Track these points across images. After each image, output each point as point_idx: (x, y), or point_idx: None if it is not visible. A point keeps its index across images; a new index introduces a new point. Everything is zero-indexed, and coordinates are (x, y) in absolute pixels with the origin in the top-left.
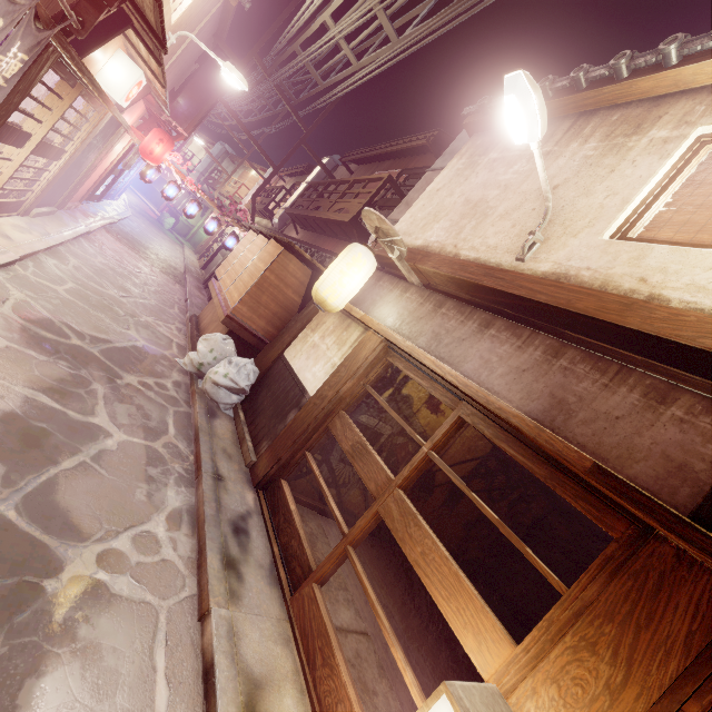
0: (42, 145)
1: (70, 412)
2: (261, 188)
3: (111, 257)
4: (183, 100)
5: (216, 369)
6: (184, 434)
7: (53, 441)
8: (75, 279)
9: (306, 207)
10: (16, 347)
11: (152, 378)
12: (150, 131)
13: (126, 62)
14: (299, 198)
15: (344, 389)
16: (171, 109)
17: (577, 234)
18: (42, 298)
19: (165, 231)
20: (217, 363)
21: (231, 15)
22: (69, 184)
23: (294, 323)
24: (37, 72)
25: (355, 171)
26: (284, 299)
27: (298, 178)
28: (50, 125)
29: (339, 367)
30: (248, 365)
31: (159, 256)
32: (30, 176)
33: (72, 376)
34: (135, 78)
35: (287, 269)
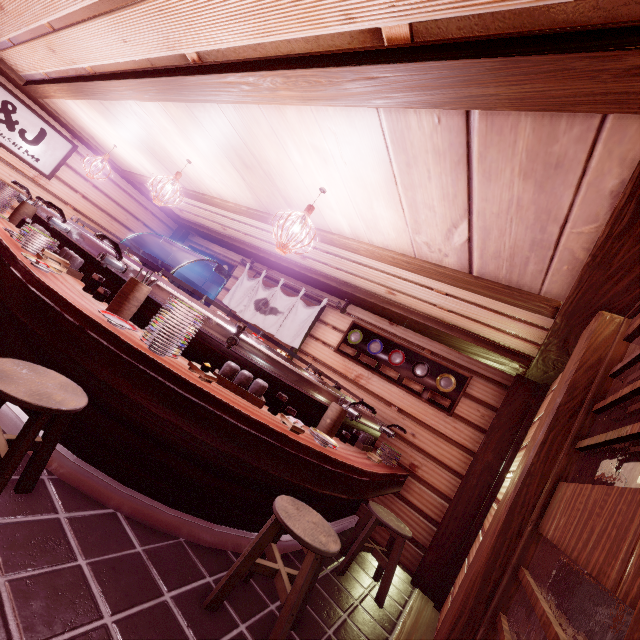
0: None
1: None
2: None
3: None
4: None
5: None
6: None
7: None
8: None
9: None
10: None
11: None
12: None
13: None
14: None
15: None
16: None
17: (633, 482)
18: None
19: None
20: None
21: None
22: None
23: None
24: None
25: None
26: None
27: None
28: None
29: None
30: None
31: None
32: None
33: None
34: None
35: None
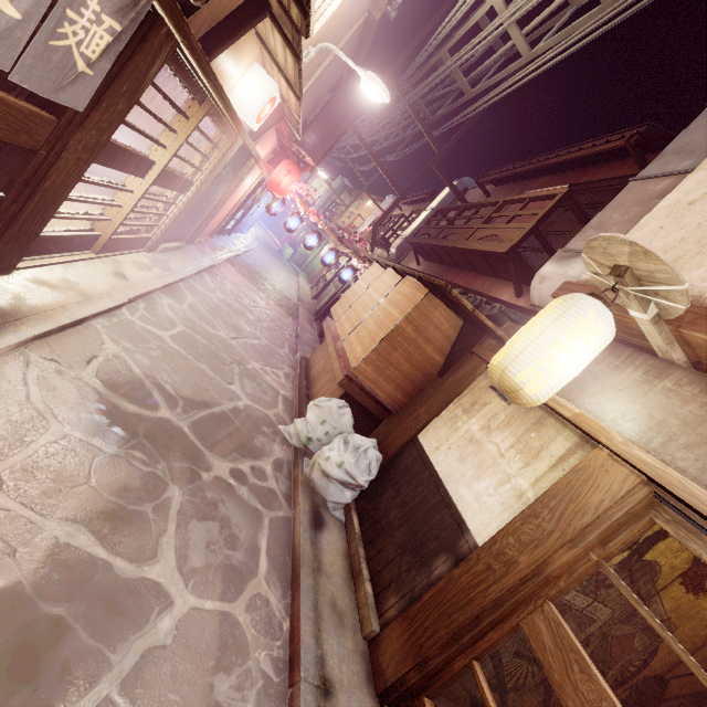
0: (166, 174)
1: (118, 560)
2: (384, 216)
3: (230, 291)
4: (313, 131)
5: (328, 453)
6: (279, 567)
7: (66, 650)
8: (186, 321)
9: (435, 235)
10: (77, 436)
11: (249, 460)
12: (280, 163)
13: (260, 76)
14: (425, 226)
15: (556, 563)
16: (301, 141)
17: None
18: (141, 350)
19: (283, 261)
20: (329, 439)
21: (373, 31)
22: (198, 218)
23: (432, 391)
24: (146, 68)
25: (492, 193)
26: (421, 358)
27: (417, 206)
28: (174, 150)
29: (536, 506)
30: (370, 451)
31: (276, 287)
32: (159, 210)
33: (142, 478)
34: (268, 93)
35: (430, 319)
